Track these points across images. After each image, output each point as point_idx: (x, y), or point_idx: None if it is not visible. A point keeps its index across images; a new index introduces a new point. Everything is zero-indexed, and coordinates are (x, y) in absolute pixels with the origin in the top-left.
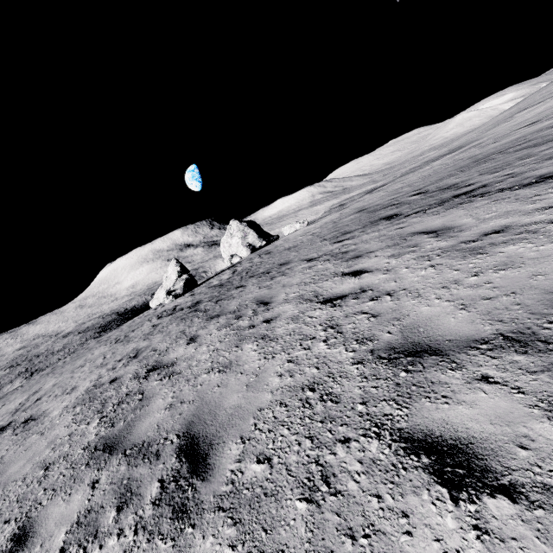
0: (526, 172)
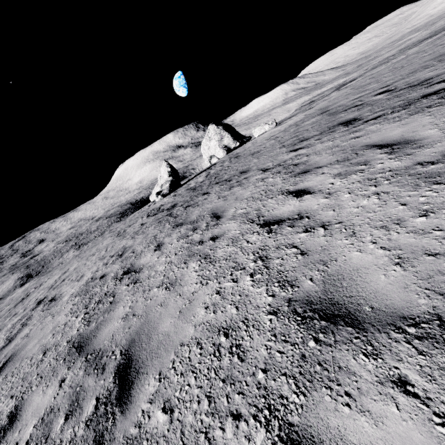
0: None
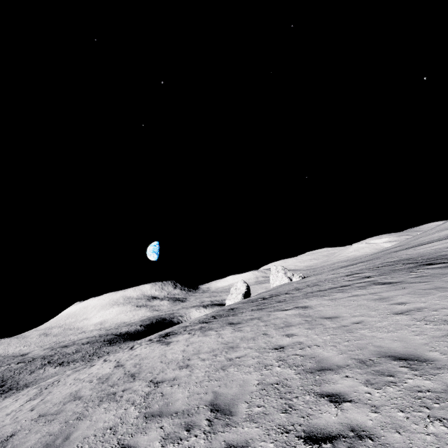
0: (439, 240)
